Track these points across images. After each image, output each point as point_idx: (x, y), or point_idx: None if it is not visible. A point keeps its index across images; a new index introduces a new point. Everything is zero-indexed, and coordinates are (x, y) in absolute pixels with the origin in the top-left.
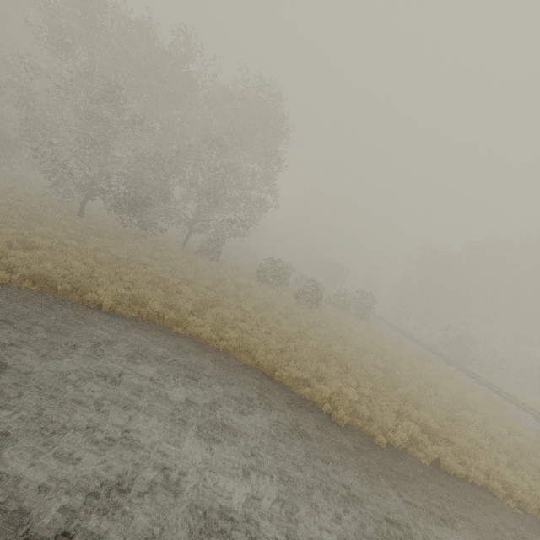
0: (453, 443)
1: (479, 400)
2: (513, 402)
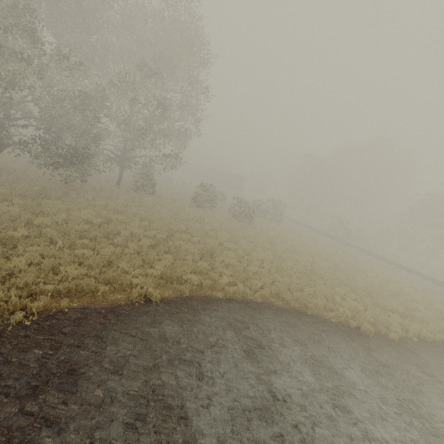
0: (414, 317)
1: (382, 270)
2: (392, 263)
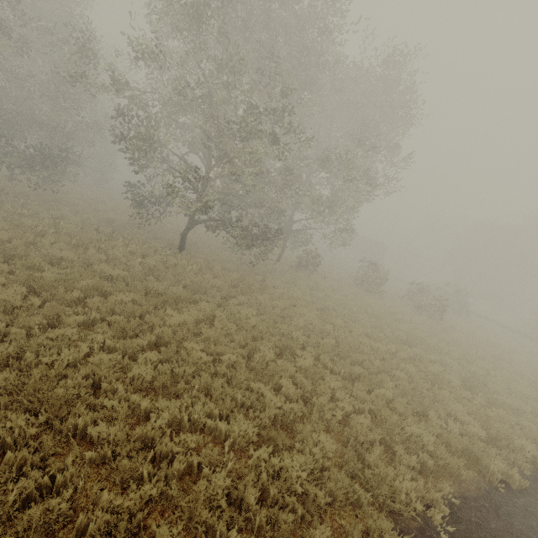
0: None
1: None
2: None
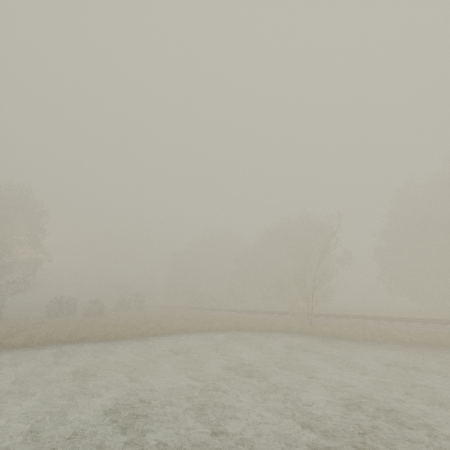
0: (163, 327)
1: (192, 314)
2: (210, 309)
